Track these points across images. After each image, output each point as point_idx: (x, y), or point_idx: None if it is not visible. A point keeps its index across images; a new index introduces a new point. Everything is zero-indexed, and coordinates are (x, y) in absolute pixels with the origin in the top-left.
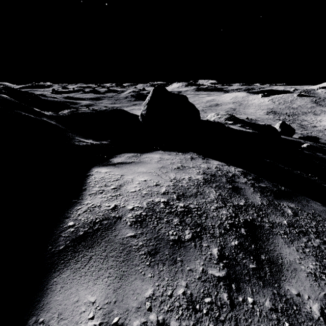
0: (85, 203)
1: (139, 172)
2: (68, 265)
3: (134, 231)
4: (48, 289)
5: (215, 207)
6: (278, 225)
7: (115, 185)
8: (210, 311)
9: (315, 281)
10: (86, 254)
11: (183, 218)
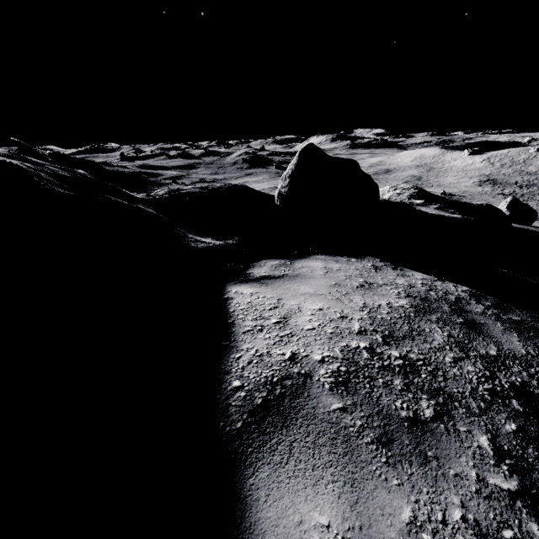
0: (244, 348)
1: (303, 294)
2: (260, 456)
3: (340, 399)
4: (247, 497)
5: (452, 359)
6: None
7: (276, 317)
8: None
9: None
10: (282, 439)
11: (407, 379)
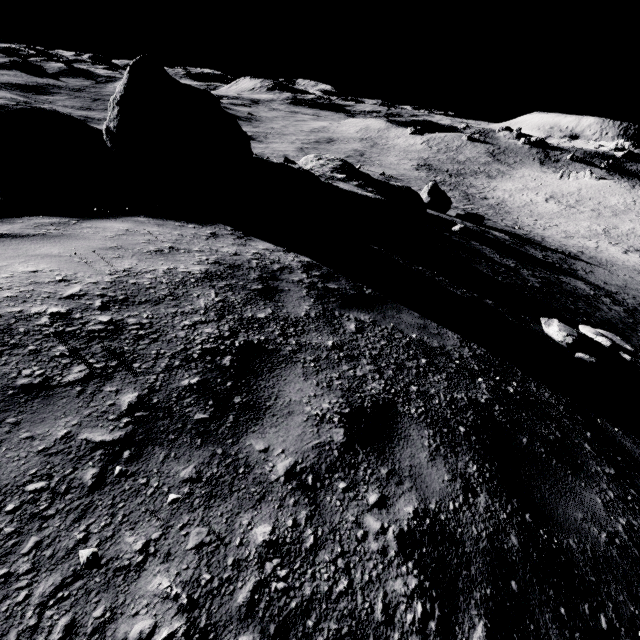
0: None
1: (35, 255)
2: None
3: None
4: None
5: (193, 322)
6: (313, 348)
7: None
8: (26, 505)
9: (315, 427)
10: None
11: (87, 344)
